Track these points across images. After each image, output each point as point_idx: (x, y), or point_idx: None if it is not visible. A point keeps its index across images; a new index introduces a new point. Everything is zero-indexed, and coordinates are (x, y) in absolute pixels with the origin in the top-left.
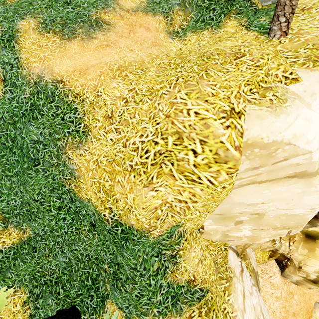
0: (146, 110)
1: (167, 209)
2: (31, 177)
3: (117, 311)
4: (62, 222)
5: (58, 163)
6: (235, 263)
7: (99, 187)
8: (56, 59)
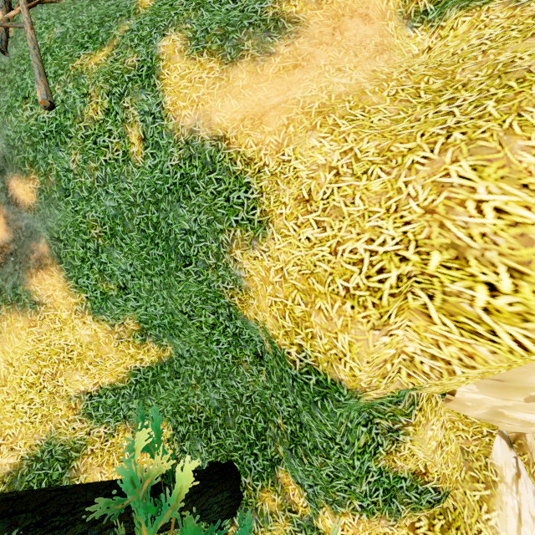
0: (378, 193)
1: (400, 362)
2: (179, 281)
3: (294, 486)
4: (214, 345)
5: (217, 264)
6: (504, 459)
7: (284, 311)
8: (215, 100)
